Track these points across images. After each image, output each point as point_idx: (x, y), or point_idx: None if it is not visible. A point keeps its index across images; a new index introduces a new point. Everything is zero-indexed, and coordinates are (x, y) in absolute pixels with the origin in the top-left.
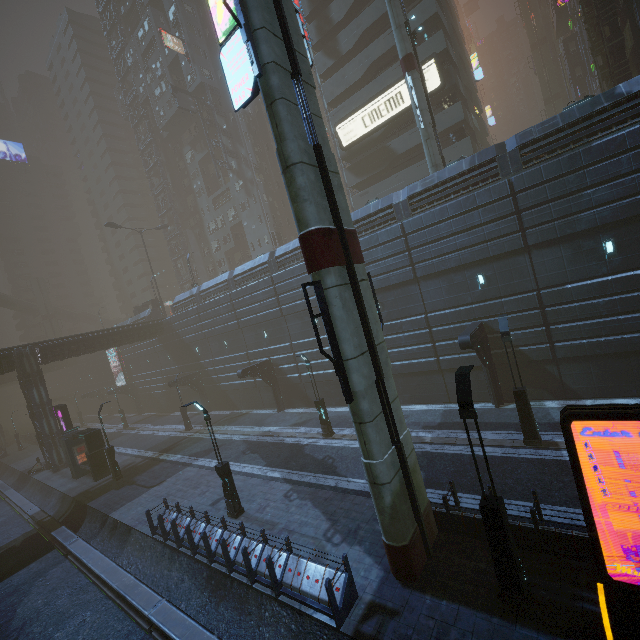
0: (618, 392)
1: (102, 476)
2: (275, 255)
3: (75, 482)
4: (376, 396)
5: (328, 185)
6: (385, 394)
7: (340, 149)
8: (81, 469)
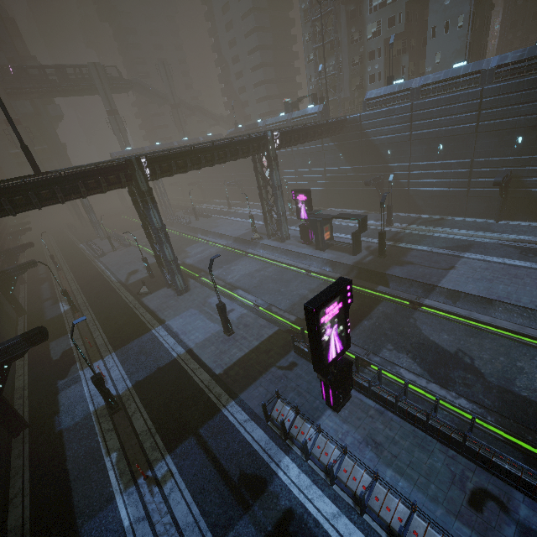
0: None
1: (357, 253)
2: None
3: (327, 253)
4: None
5: None
6: None
7: None
8: (325, 244)
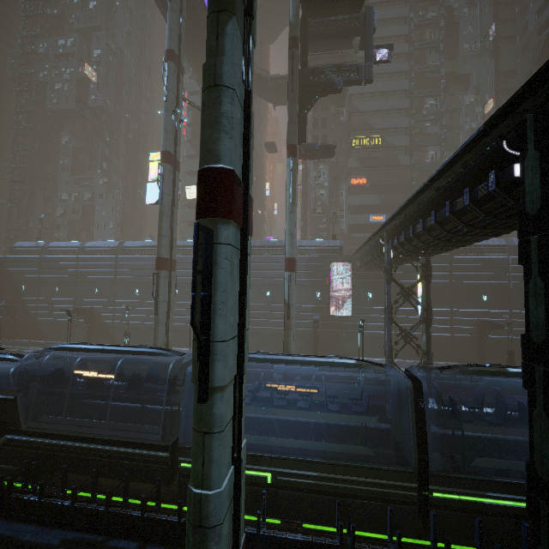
0: (260, 349)
1: None
2: (124, 245)
3: None
4: (165, 317)
5: (172, 244)
6: (169, 317)
7: (184, 198)
8: None
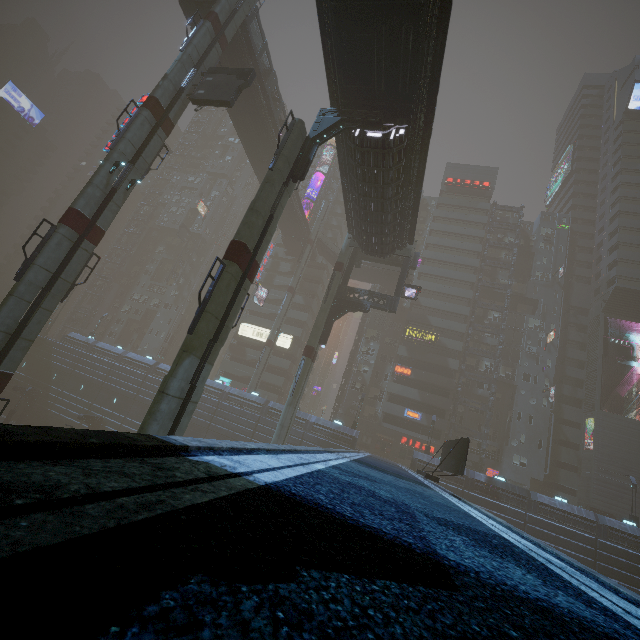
0: None
1: None
2: (158, 366)
3: None
4: None
5: None
6: None
7: (236, 332)
8: None
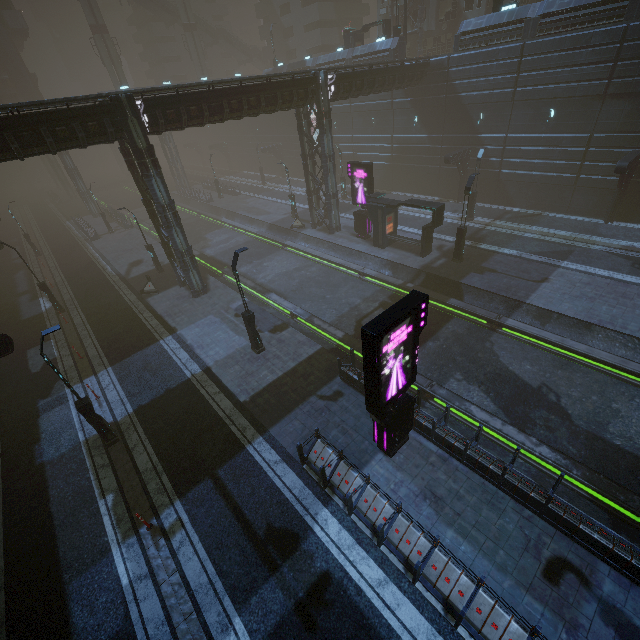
0: None
1: (426, 253)
2: None
3: (387, 252)
4: None
5: None
6: None
7: None
8: (386, 240)
